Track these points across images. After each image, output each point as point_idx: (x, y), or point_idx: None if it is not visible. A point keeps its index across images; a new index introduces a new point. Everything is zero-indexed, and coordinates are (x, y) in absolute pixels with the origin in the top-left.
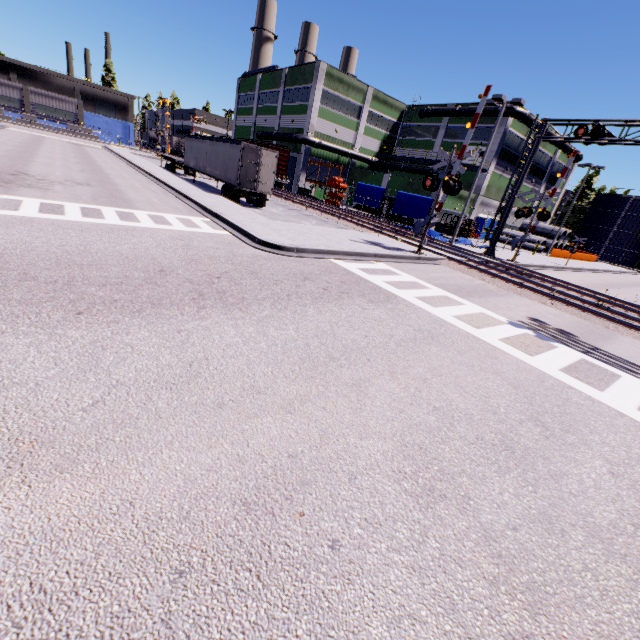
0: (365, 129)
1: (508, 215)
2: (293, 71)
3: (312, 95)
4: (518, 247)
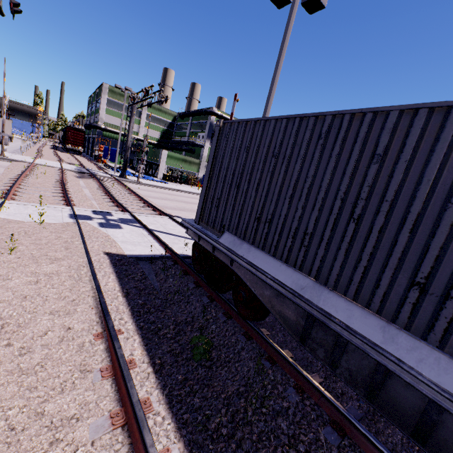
0: (146, 124)
1: (127, 151)
2: (99, 90)
3: (100, 101)
4: (139, 172)
